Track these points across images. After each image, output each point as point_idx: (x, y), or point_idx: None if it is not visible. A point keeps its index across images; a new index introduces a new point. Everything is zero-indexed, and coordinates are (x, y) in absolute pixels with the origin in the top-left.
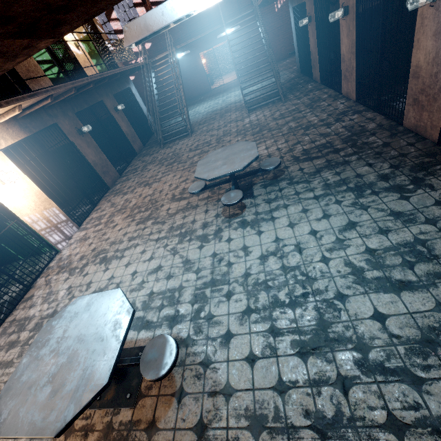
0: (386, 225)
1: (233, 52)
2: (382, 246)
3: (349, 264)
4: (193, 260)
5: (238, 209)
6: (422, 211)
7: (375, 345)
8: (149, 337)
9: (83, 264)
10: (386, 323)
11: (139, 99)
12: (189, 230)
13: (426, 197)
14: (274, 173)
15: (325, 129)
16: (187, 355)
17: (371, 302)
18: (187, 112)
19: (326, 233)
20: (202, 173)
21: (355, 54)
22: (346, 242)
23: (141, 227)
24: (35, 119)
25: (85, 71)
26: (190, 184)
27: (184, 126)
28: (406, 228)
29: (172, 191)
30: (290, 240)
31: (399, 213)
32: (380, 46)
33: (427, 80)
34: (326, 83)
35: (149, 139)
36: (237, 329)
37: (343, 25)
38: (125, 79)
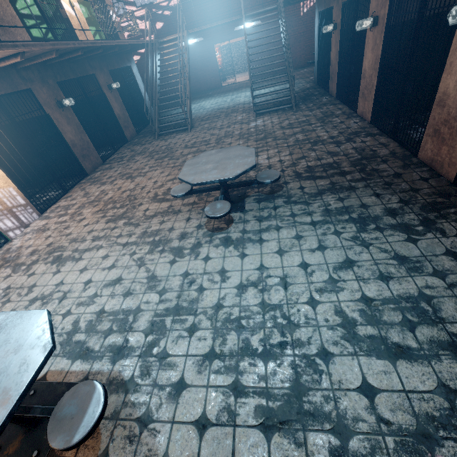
0: (388, 270)
1: (249, 47)
2: (380, 295)
3: (339, 312)
4: (160, 277)
5: (224, 222)
6: (430, 260)
7: (358, 430)
8: (83, 371)
9: (31, 261)
10: (375, 400)
11: (140, 81)
12: (163, 239)
13: (436, 243)
14: (272, 187)
15: (334, 148)
16: (123, 405)
17: (360, 368)
18: (190, 105)
19: (318, 268)
20: (187, 175)
21: (377, 70)
22: (340, 284)
23: (111, 226)
24: (2, 79)
25: (78, 36)
26: (177, 184)
27: (184, 119)
28: (411, 278)
29: (156, 189)
30: (276, 271)
31: (404, 258)
32: (406, 65)
33: (453, 111)
34: (341, 99)
35: (144, 127)
36: (193, 377)
37: (369, 37)
38: (126, 56)
